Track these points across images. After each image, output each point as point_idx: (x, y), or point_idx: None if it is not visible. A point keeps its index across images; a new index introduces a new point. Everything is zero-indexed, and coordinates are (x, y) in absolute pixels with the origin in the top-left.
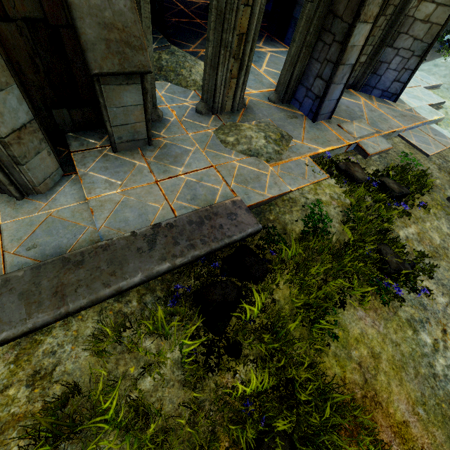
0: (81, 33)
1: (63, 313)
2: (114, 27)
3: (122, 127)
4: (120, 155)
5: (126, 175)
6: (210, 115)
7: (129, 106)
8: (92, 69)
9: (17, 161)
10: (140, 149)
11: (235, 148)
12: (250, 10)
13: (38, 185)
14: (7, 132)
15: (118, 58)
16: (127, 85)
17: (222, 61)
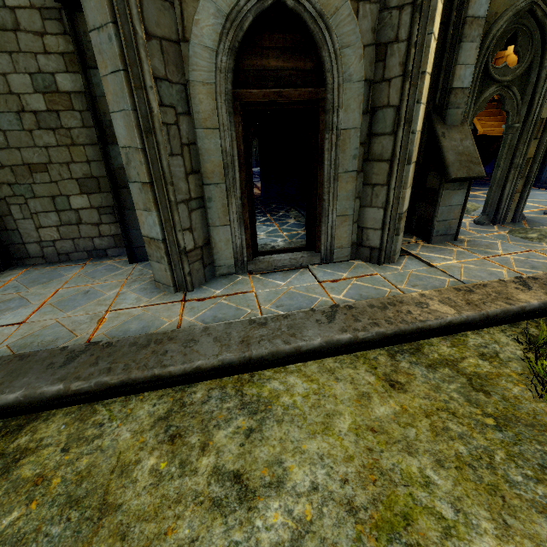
0: (446, 158)
1: (485, 314)
2: (463, 154)
3: (442, 223)
4: (435, 245)
5: (452, 254)
6: (492, 225)
7: (453, 206)
8: (451, 176)
9: (397, 232)
10: (448, 242)
11: (543, 241)
12: (537, 142)
13: (395, 255)
14: (403, 211)
15: (465, 170)
16: (458, 190)
17: (510, 179)
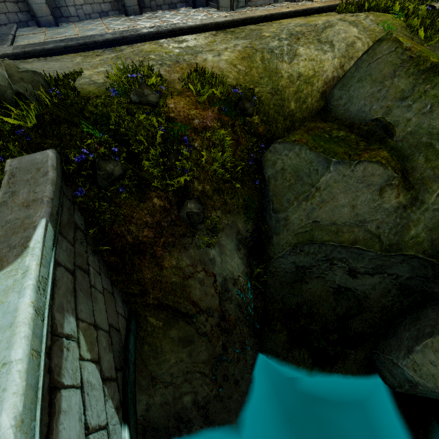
0: None
1: (328, 5)
2: None
3: None
4: None
5: None
6: None
7: None
8: None
9: None
10: None
11: None
12: None
13: None
14: None
15: None
16: None
17: None
